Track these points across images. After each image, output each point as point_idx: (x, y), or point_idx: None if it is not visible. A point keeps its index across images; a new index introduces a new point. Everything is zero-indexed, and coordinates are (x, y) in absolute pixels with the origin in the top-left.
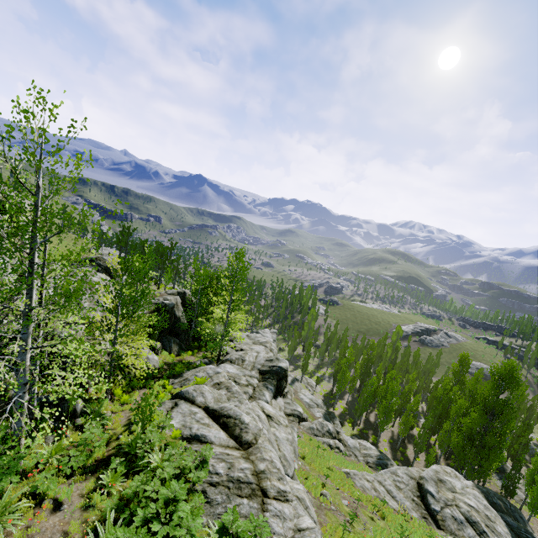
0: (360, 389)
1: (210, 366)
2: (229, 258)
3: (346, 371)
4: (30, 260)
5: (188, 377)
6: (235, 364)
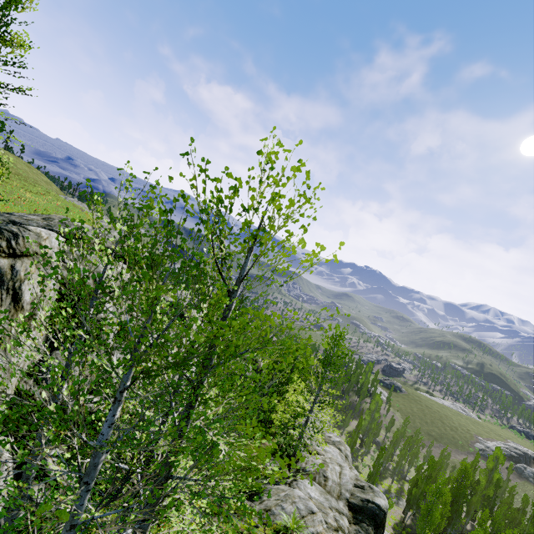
0: (442, 531)
1: (297, 491)
2: (326, 338)
3: (435, 506)
4: (193, 395)
5: (272, 506)
6: (316, 481)
